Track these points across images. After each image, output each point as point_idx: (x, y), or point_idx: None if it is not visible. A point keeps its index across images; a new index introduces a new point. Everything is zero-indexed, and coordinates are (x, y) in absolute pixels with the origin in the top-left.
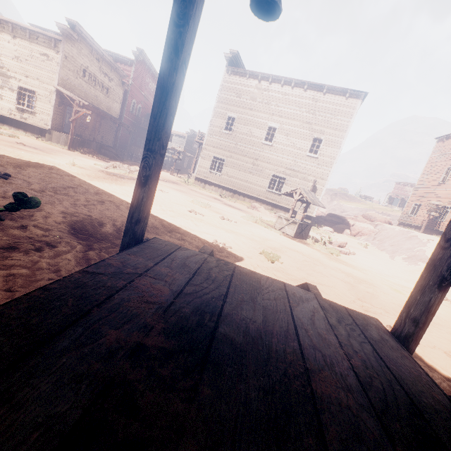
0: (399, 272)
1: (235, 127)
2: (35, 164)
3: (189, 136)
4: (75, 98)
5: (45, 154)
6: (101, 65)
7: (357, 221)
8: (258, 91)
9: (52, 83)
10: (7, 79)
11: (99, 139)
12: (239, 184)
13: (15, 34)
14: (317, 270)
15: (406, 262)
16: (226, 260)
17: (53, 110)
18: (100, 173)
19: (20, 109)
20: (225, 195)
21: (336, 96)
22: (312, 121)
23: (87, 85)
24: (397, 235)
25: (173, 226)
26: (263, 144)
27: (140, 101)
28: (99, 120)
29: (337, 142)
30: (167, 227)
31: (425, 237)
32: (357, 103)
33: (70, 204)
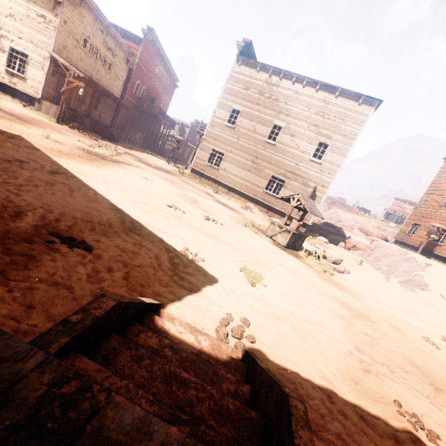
0: (396, 299)
1: (239, 121)
2: None
3: (193, 126)
4: (70, 67)
5: (19, 122)
6: (105, 37)
7: (353, 234)
8: (268, 85)
9: (47, 48)
10: None
11: (95, 116)
12: (236, 181)
13: None
14: (307, 298)
15: (403, 287)
16: (190, 280)
17: (45, 78)
18: (77, 151)
19: (10, 73)
20: (220, 191)
21: (348, 101)
22: (320, 124)
23: (87, 57)
24: (393, 255)
25: (136, 224)
26: (266, 142)
27: (145, 83)
28: (95, 95)
29: (344, 150)
30: (127, 225)
31: (424, 260)
32: (370, 110)
33: None
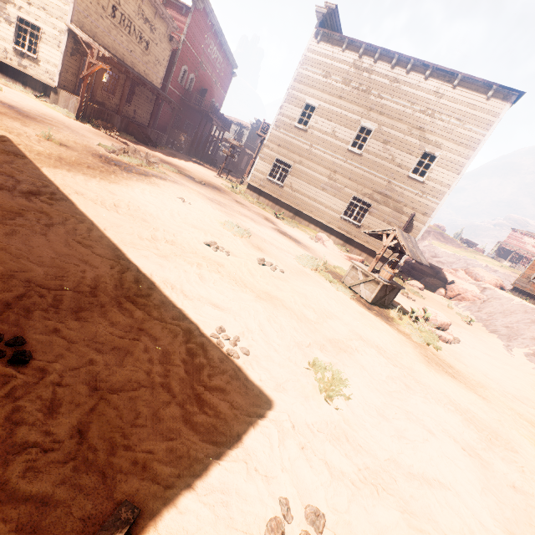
0: (528, 388)
1: (313, 120)
2: None
3: (254, 128)
4: (92, 44)
5: (16, 117)
6: (140, 4)
7: (457, 277)
8: (356, 71)
9: (63, 18)
10: (3, 5)
11: (129, 112)
12: (305, 202)
13: None
14: (414, 414)
15: (533, 363)
16: (217, 410)
17: (62, 59)
18: (90, 158)
19: (19, 52)
20: (283, 215)
21: (472, 93)
22: (427, 127)
23: (117, 31)
24: (516, 312)
25: (143, 285)
26: (348, 150)
27: (194, 70)
28: (127, 84)
29: (458, 164)
30: (126, 288)
31: None
32: (503, 107)
33: None
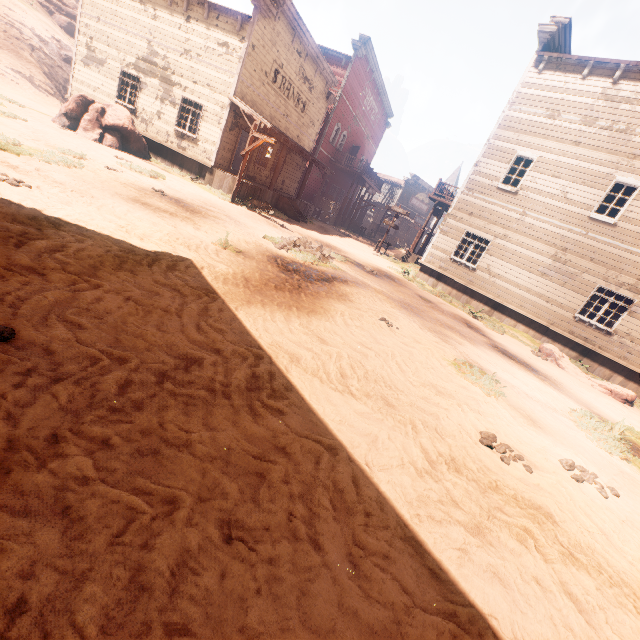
0: None
1: (529, 178)
2: (144, 253)
3: (408, 185)
4: (254, 116)
5: (186, 217)
6: (302, 62)
7: None
8: (607, 103)
9: (227, 92)
10: (170, 88)
11: (277, 184)
12: (510, 292)
13: (190, 14)
14: None
15: None
16: None
17: (221, 136)
18: (270, 268)
19: (180, 134)
20: (474, 308)
21: None
22: None
23: (276, 97)
24: None
25: None
26: (590, 219)
27: (347, 126)
28: (283, 154)
29: None
30: None
31: None
32: None
33: (93, 637)
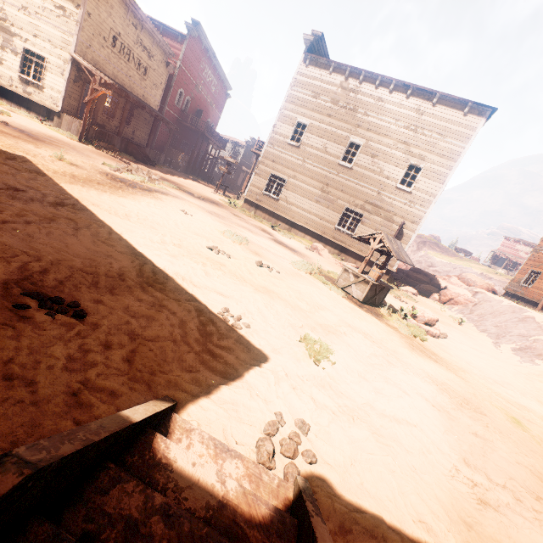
0: (510, 375)
1: (305, 137)
2: None
3: (249, 146)
4: (95, 72)
5: (28, 140)
6: (139, 34)
7: (450, 283)
8: (343, 91)
9: (67, 49)
10: (10, 38)
11: (128, 134)
12: (300, 214)
13: None
14: (392, 380)
15: (518, 356)
16: (226, 359)
17: (65, 86)
18: (98, 176)
19: (24, 80)
20: (280, 227)
21: (450, 110)
22: (411, 141)
23: (117, 59)
24: (505, 312)
25: (159, 275)
26: (339, 164)
27: (190, 92)
28: (127, 107)
29: (442, 174)
30: (146, 277)
31: None
32: (479, 122)
33: None
